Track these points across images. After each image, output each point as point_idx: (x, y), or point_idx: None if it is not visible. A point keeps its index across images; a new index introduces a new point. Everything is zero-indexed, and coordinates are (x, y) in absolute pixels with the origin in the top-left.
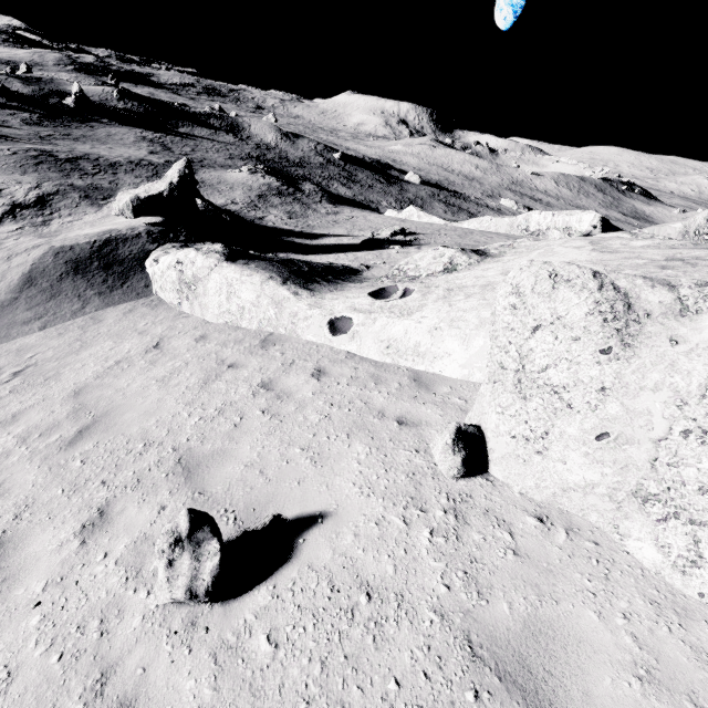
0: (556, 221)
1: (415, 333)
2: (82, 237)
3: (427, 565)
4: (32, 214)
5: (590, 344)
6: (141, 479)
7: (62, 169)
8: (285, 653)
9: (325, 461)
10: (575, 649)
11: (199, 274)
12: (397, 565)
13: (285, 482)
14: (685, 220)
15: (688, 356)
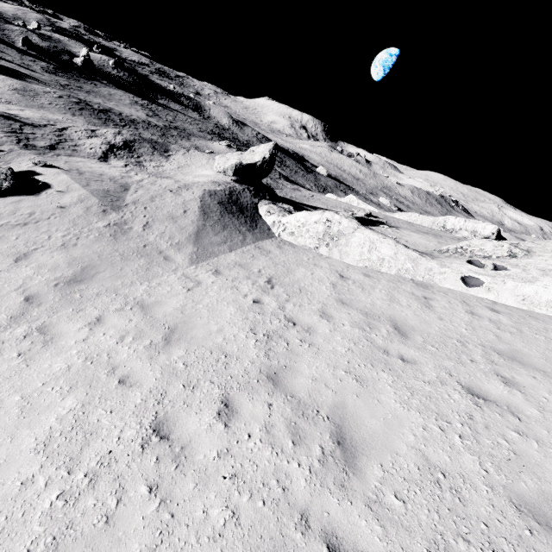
0: (467, 225)
1: (545, 294)
2: (208, 184)
3: None
4: (126, 154)
5: None
6: (492, 361)
7: (100, 117)
8: None
9: None
10: None
11: (344, 231)
12: None
13: None
14: None
15: None
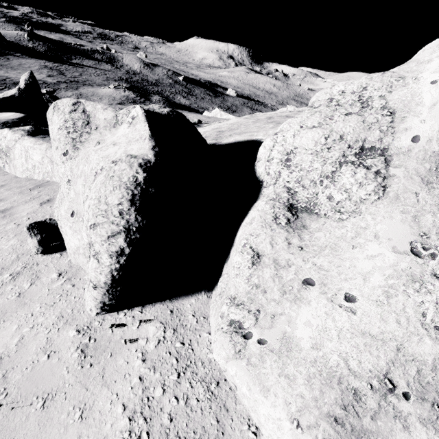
0: None
1: None
2: None
3: None
4: None
5: (59, 150)
6: None
7: None
8: None
9: None
10: None
11: (9, 145)
12: None
13: None
14: None
15: (97, 151)
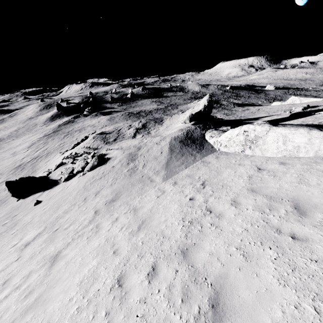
0: None
1: None
2: (175, 133)
3: None
4: (143, 131)
5: None
6: None
7: (136, 117)
8: None
9: None
10: None
11: (259, 135)
12: None
13: None
14: None
15: None
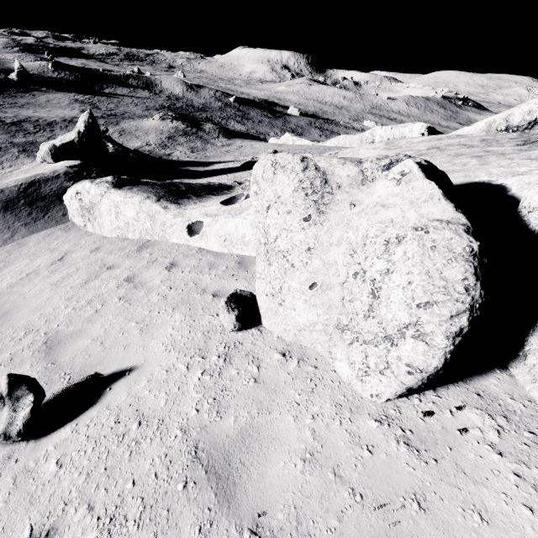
0: (394, 133)
1: (242, 227)
2: (12, 182)
3: (190, 397)
4: None
5: (297, 215)
6: (13, 358)
7: (9, 131)
8: (65, 471)
9: (149, 330)
10: (268, 445)
11: (94, 201)
12: (169, 399)
13: (115, 348)
14: (487, 121)
15: (359, 215)
